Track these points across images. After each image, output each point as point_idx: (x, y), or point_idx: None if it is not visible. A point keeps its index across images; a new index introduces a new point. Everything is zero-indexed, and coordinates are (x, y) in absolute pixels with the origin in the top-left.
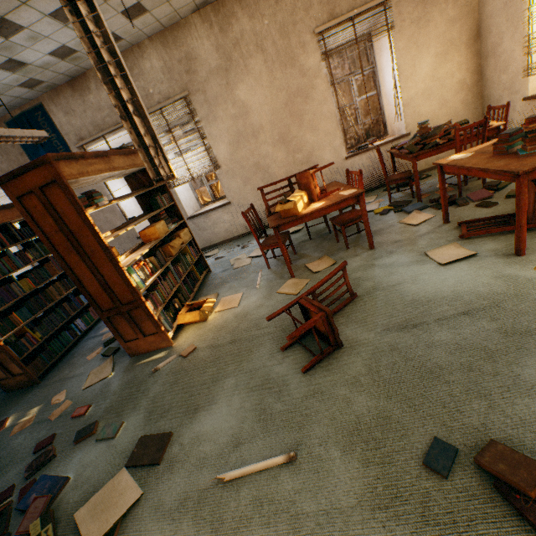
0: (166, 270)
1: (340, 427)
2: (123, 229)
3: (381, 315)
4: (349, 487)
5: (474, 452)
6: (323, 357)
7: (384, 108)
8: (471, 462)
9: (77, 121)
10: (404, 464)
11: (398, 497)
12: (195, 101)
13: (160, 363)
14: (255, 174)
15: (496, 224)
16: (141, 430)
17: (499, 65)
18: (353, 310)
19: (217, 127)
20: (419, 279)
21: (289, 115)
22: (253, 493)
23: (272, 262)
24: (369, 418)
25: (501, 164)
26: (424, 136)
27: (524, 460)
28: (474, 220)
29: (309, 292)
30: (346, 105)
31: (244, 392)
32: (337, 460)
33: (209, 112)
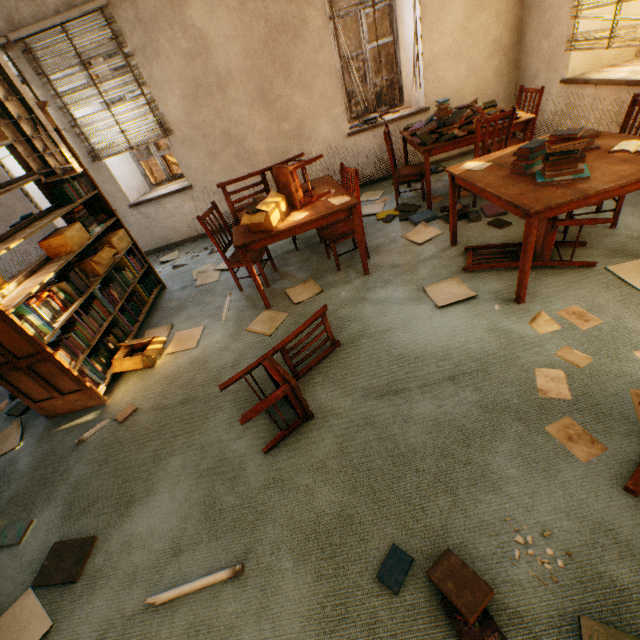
0: (90, 298)
1: (297, 529)
2: (5, 243)
3: (363, 374)
4: (297, 608)
5: (429, 561)
6: (290, 432)
7: (402, 65)
8: (424, 574)
9: None
10: (358, 577)
11: (345, 619)
12: (121, 18)
13: (86, 432)
14: (226, 148)
15: (503, 255)
16: (56, 533)
17: (542, 26)
18: (332, 364)
19: (161, 68)
20: (411, 325)
21: (270, 62)
22: (189, 619)
23: (246, 281)
24: (330, 517)
25: (515, 192)
26: (442, 122)
27: (472, 577)
28: (482, 247)
29: (276, 350)
30: (352, 54)
31: (192, 478)
32: (288, 572)
33: (147, 41)
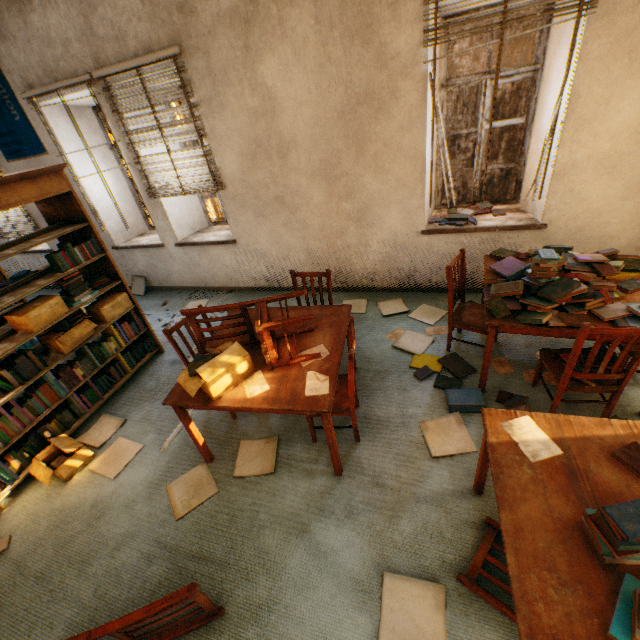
0: (41, 380)
1: None
2: None
3: None
4: None
5: None
6: None
7: (529, 155)
8: None
9: (20, 54)
10: None
11: None
12: (192, 67)
13: None
14: (276, 213)
15: None
16: None
17: None
18: None
19: (224, 122)
20: None
21: (343, 135)
22: None
23: None
24: None
25: (550, 621)
26: (537, 283)
27: None
28: None
29: (91, 638)
30: (461, 131)
31: None
32: None
33: (214, 93)
